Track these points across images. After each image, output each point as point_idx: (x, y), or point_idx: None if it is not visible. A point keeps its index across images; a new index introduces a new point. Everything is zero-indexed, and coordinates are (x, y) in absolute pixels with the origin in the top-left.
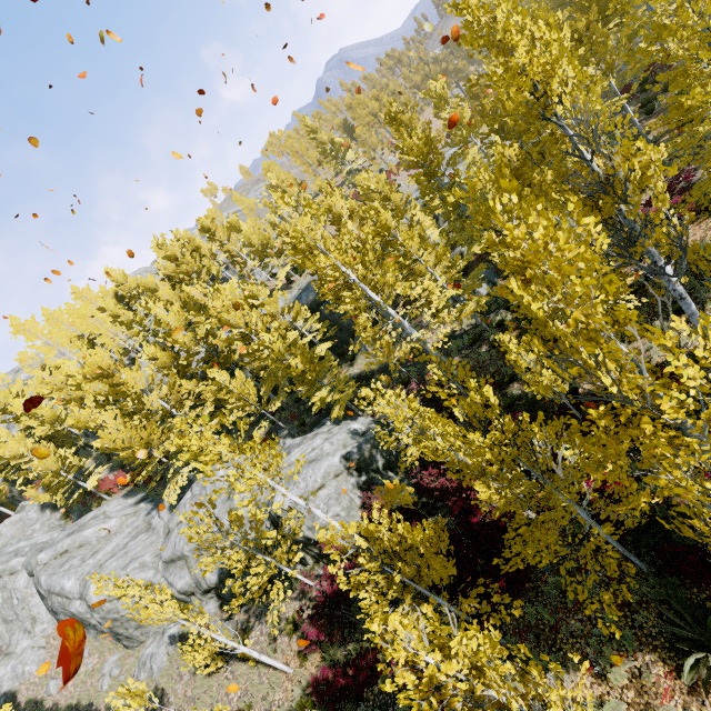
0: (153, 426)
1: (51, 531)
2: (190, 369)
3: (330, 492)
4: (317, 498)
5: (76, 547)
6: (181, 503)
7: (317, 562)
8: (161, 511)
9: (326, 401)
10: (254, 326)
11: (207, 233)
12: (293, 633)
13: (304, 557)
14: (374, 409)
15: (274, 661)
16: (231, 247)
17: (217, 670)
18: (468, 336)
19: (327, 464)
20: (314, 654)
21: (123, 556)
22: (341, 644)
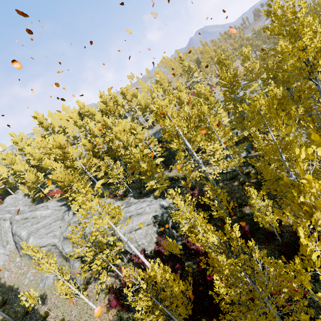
0: (76, 175)
1: (25, 206)
2: (98, 154)
3: (142, 232)
4: (135, 233)
5: (31, 217)
6: (78, 213)
7: (128, 262)
8: (69, 213)
9: (153, 187)
10: (131, 142)
11: (123, 95)
12: (107, 294)
13: (123, 257)
14: (173, 200)
15: (94, 306)
16: (132, 103)
17: (70, 297)
18: (229, 174)
19: (145, 218)
20: (113, 309)
21: (48, 228)
22: (127, 310)
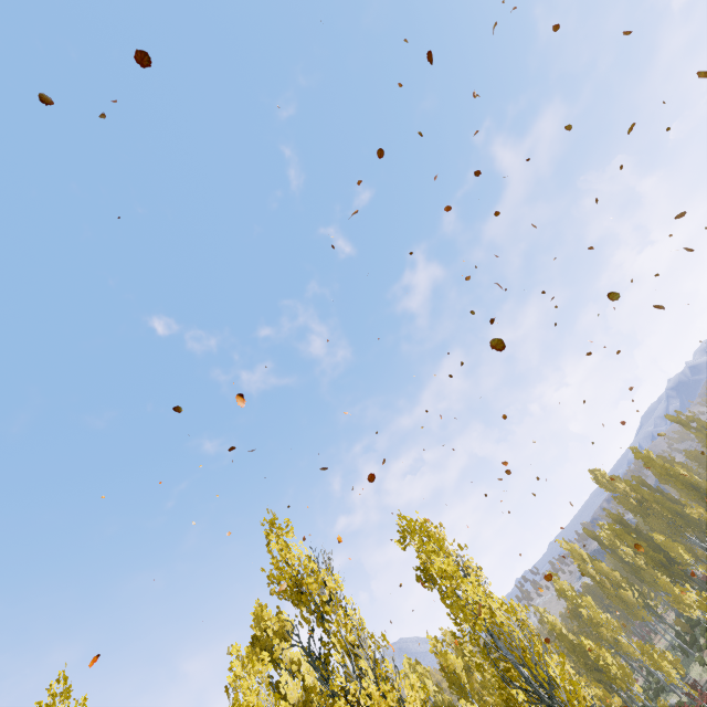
0: None
1: None
2: None
3: None
4: None
5: None
6: None
7: None
8: None
9: None
10: None
11: None
12: None
13: None
14: None
15: None
16: None
17: None
18: None
19: None
20: None
21: None
22: None
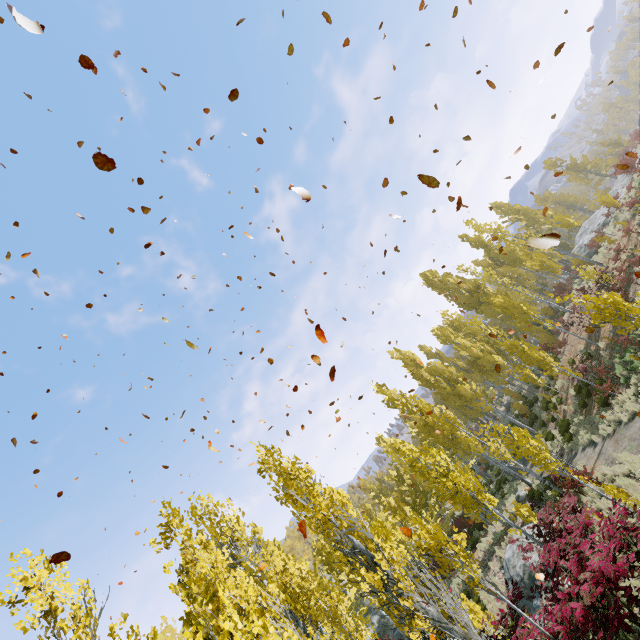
0: None
1: None
2: None
3: None
4: None
5: None
6: None
7: None
8: None
9: None
10: None
11: None
12: None
13: None
14: None
15: None
16: None
17: None
18: None
19: None
20: None
21: None
22: None
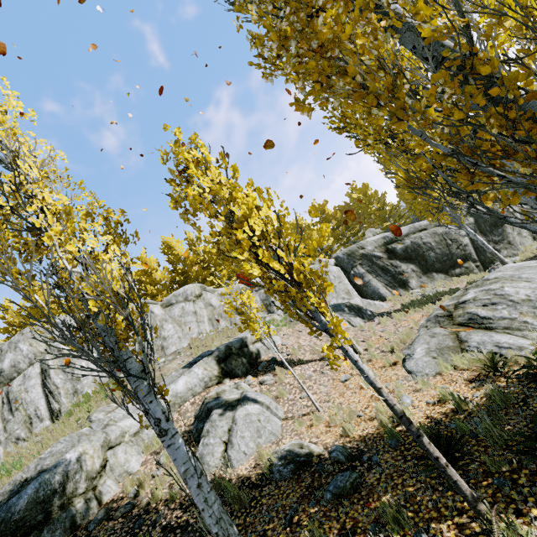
0: None
1: None
2: None
3: None
4: None
5: None
6: None
7: None
8: None
9: None
10: None
11: None
12: None
13: None
14: None
15: None
16: None
17: None
18: None
19: None
20: None
21: None
22: None
